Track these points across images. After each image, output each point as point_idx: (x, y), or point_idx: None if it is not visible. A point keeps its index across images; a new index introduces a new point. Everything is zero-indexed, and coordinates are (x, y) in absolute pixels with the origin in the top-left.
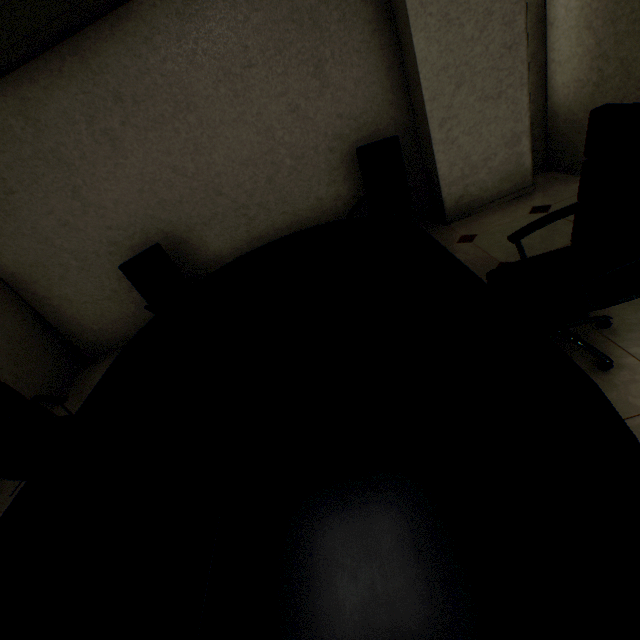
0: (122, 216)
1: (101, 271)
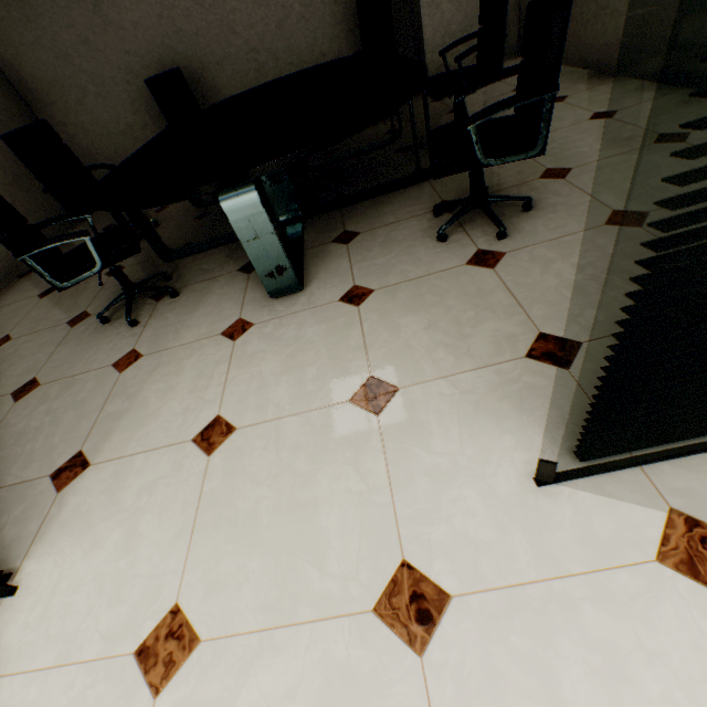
0: (141, 42)
1: (117, 101)
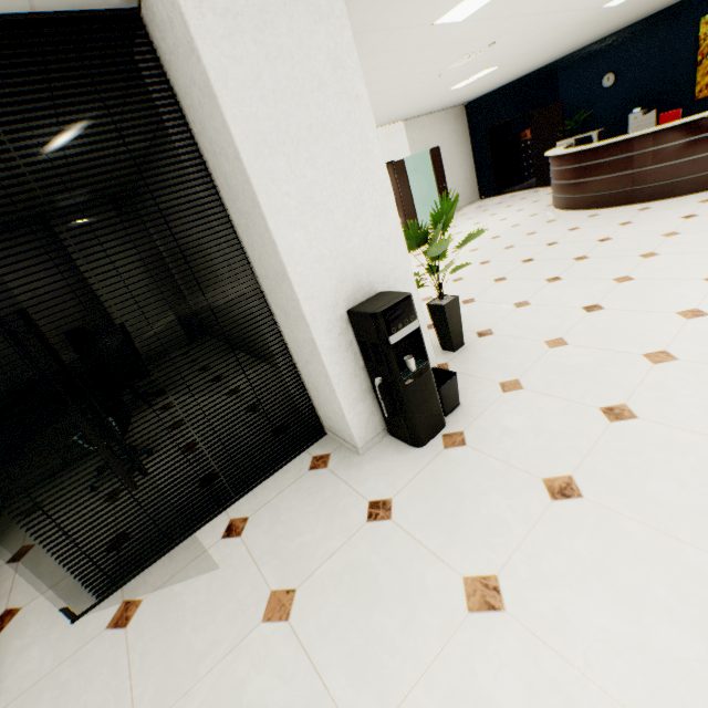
0: None
1: None
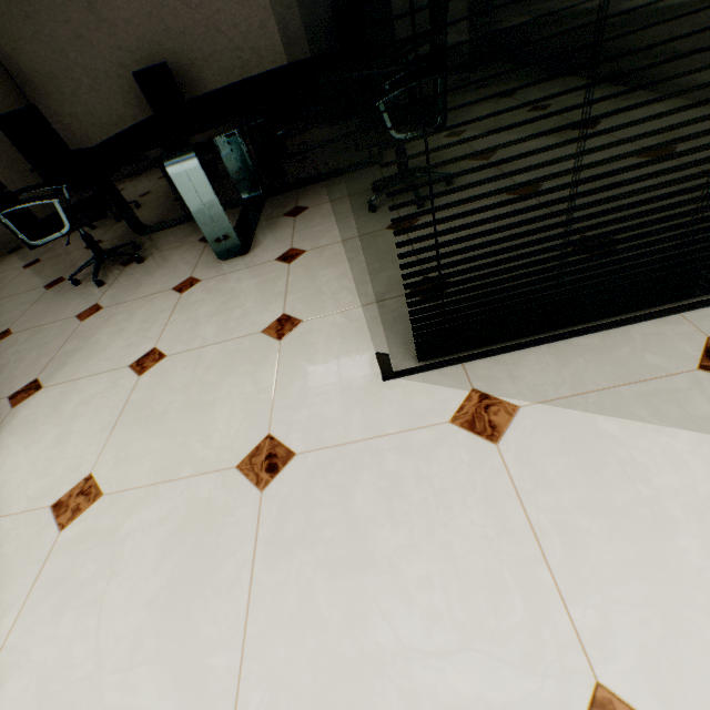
0: (132, 39)
1: (110, 94)
